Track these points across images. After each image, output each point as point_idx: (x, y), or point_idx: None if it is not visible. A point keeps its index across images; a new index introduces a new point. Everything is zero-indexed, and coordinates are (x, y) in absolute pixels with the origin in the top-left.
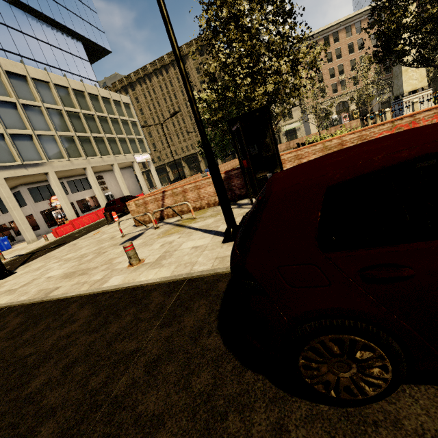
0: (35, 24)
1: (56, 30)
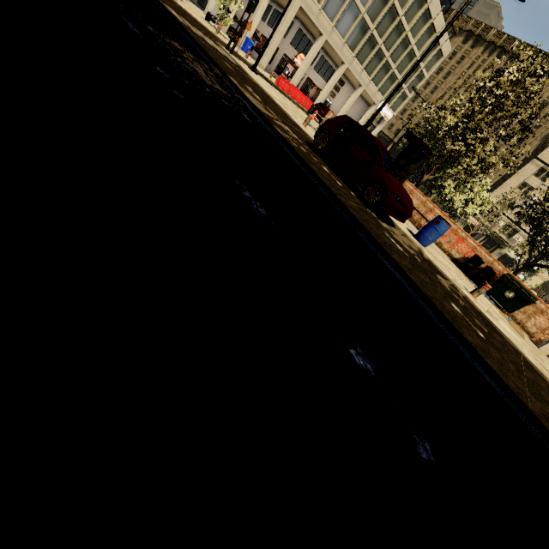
0: None
1: None
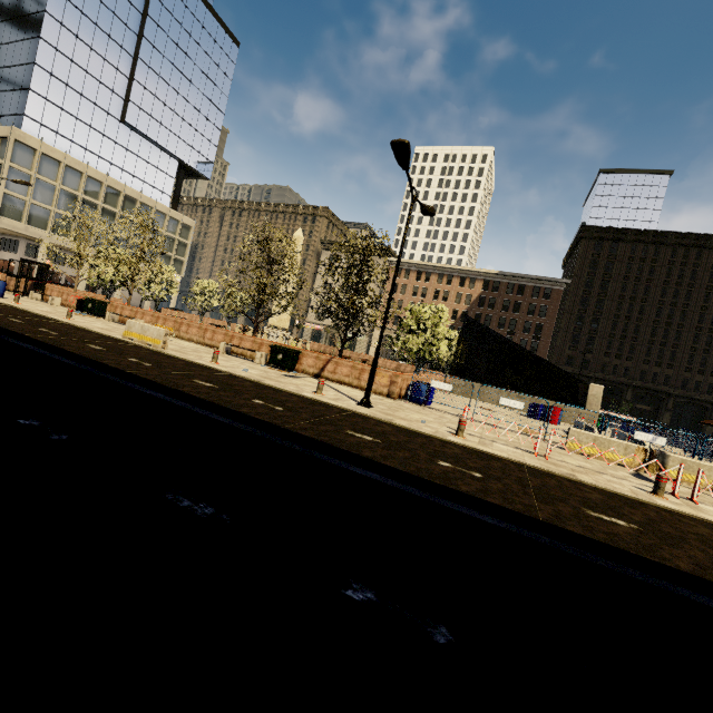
0: (135, 139)
1: (156, 148)
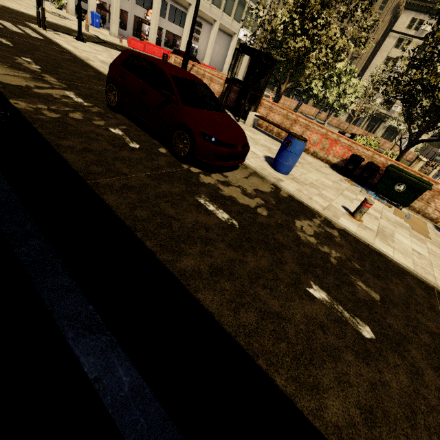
0: None
1: None
